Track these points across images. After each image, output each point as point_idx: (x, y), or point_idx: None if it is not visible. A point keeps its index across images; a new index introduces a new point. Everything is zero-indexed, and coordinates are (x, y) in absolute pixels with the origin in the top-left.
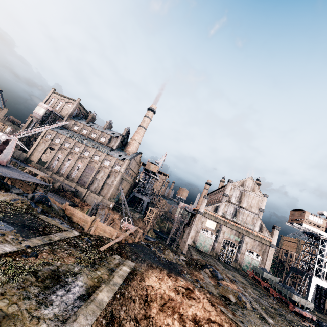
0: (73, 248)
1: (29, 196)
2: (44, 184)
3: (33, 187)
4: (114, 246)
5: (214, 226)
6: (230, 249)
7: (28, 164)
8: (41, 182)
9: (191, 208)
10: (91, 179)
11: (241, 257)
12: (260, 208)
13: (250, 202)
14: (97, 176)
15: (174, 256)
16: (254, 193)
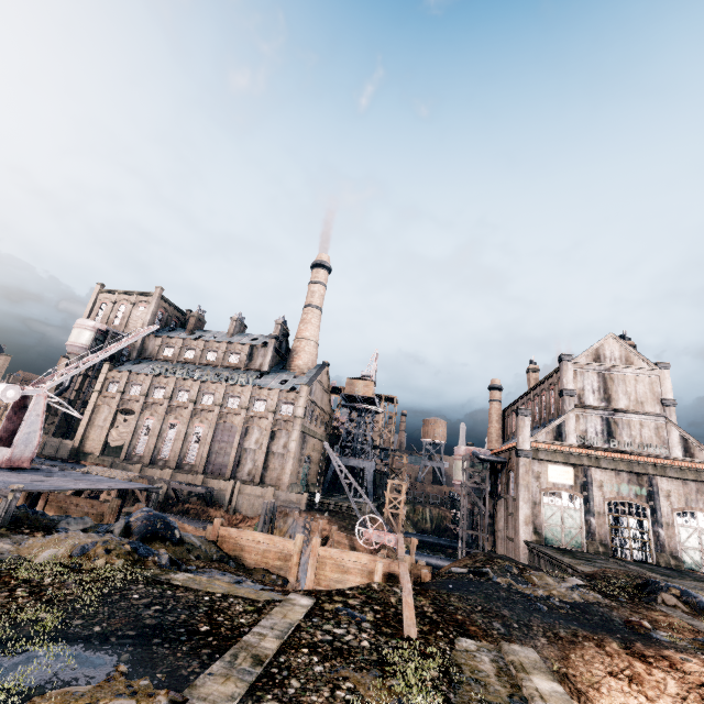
0: (342, 663)
1: (117, 528)
2: (142, 487)
3: (115, 504)
4: (424, 607)
5: (569, 476)
6: (632, 522)
7: (81, 463)
8: (132, 484)
9: (487, 452)
10: (235, 453)
11: (670, 534)
12: (663, 398)
13: (631, 392)
14: (246, 443)
15: (560, 584)
16: (633, 369)
